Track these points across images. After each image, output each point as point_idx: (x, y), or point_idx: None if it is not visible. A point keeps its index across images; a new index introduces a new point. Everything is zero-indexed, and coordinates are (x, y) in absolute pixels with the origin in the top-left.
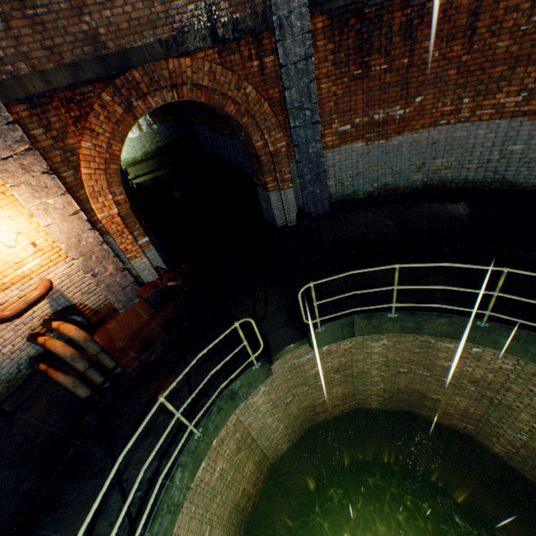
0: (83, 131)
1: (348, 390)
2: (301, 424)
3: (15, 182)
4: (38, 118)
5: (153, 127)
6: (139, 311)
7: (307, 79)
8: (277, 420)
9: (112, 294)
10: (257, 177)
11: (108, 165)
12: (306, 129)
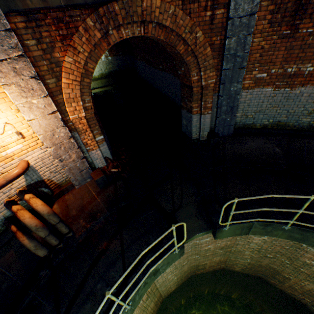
0: (67, 48)
1: (223, 259)
2: (186, 275)
3: (6, 82)
4: (32, 31)
5: (108, 58)
6: (89, 188)
7: (246, 32)
8: (174, 275)
9: (72, 174)
10: (184, 102)
11: (82, 78)
12: (233, 72)
